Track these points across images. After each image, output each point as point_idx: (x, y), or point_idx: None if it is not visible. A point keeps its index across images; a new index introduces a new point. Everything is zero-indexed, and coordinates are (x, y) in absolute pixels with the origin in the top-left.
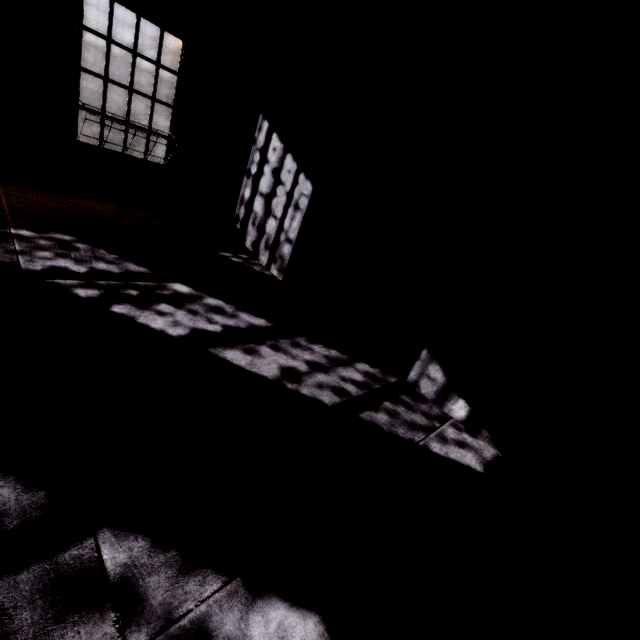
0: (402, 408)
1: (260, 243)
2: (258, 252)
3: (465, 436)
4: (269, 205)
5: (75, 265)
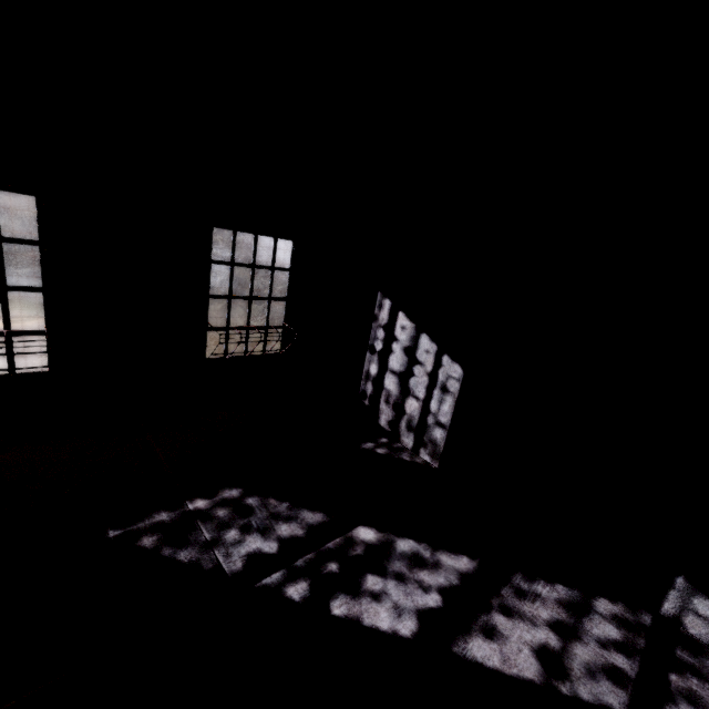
0: (693, 680)
1: (400, 423)
2: (398, 433)
3: None
4: (405, 384)
5: (264, 541)
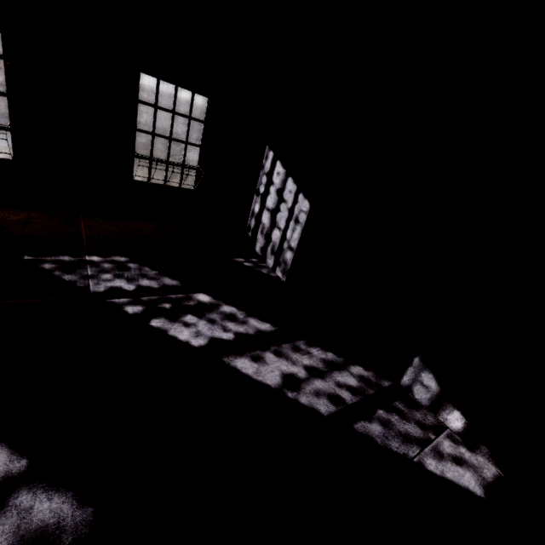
0: (396, 417)
1: (267, 249)
2: (265, 256)
3: (462, 450)
4: (274, 218)
5: (127, 284)
